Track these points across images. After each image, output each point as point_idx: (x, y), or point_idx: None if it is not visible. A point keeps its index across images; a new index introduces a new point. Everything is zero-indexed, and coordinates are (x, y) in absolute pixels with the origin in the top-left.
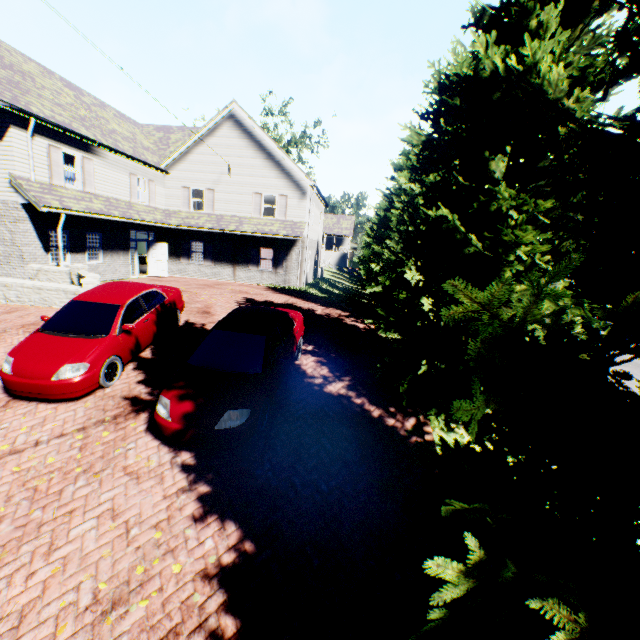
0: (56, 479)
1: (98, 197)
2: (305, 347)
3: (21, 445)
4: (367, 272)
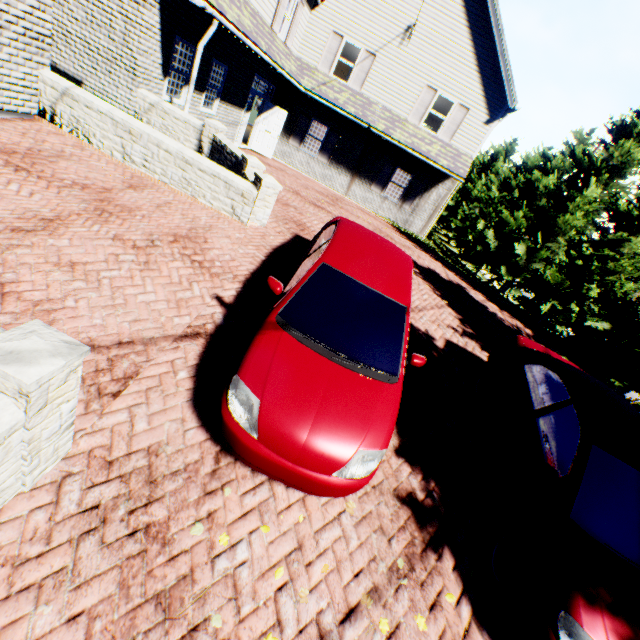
0: None
1: (245, 4)
2: None
3: (296, 639)
4: (498, 247)
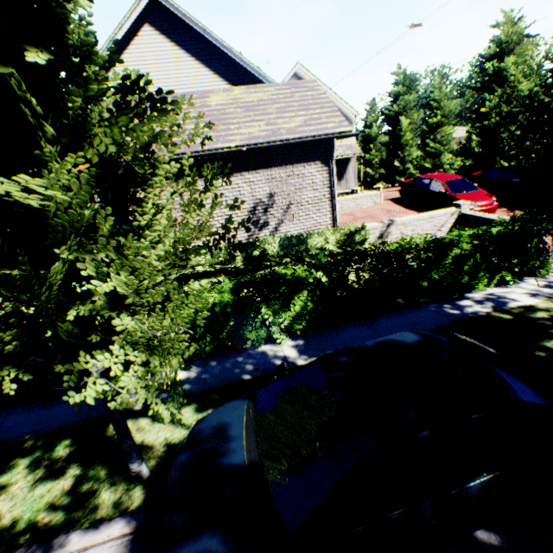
0: None
1: None
2: None
3: None
4: (385, 171)
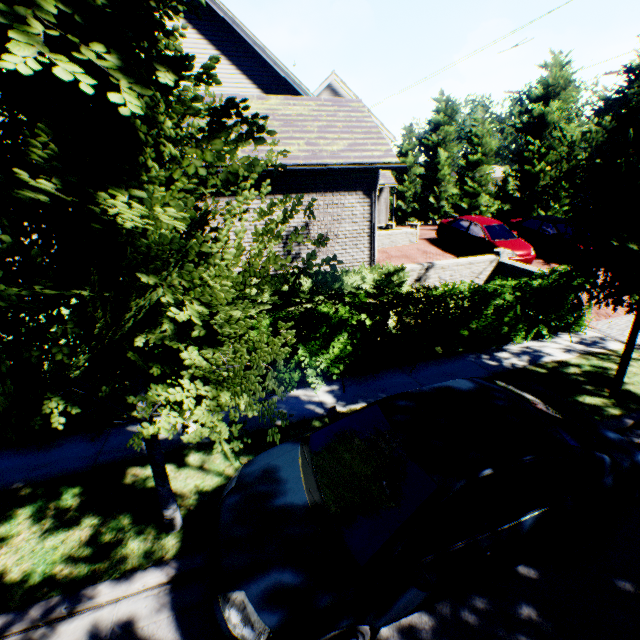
0: None
1: None
2: None
3: None
4: (419, 206)
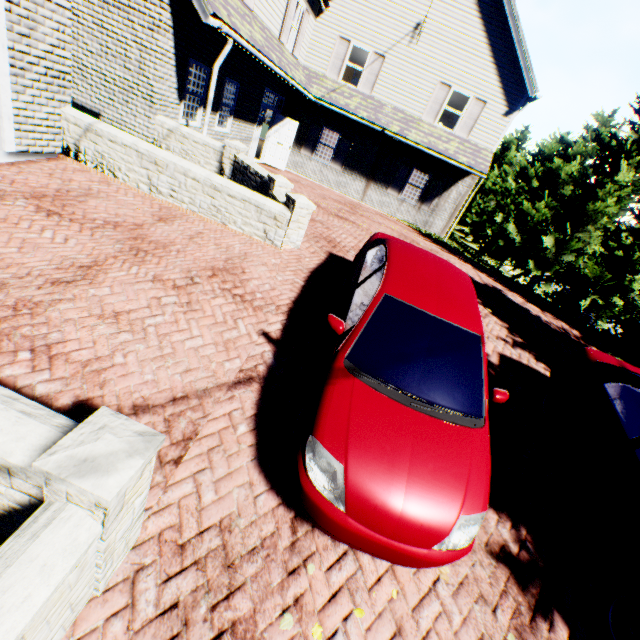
0: None
1: (254, 19)
2: None
3: None
4: (523, 241)
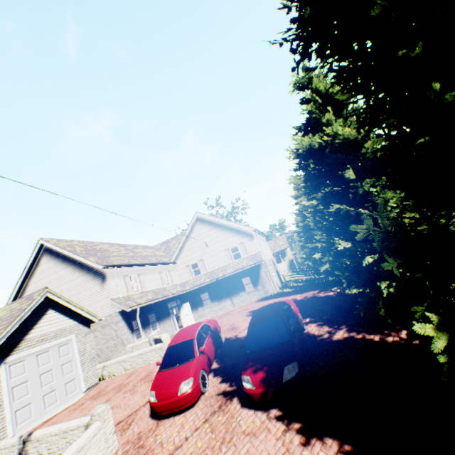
0: (209, 453)
1: (149, 292)
2: (304, 320)
3: (178, 442)
4: (313, 262)
